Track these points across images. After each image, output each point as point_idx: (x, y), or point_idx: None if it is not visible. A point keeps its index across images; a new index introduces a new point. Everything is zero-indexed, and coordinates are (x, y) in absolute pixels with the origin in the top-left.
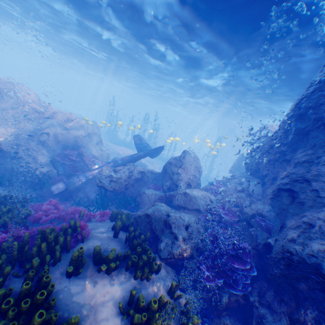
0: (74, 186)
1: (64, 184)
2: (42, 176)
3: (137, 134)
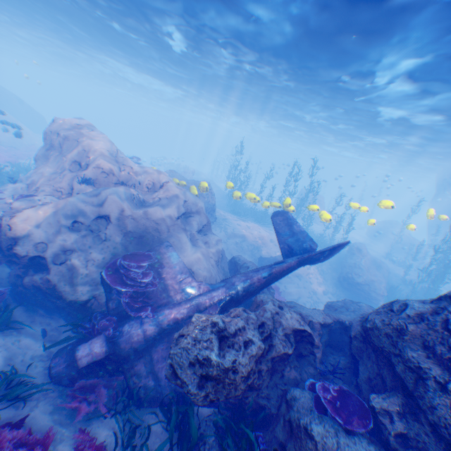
0: (129, 345)
1: (105, 343)
2: (79, 307)
3: (282, 211)
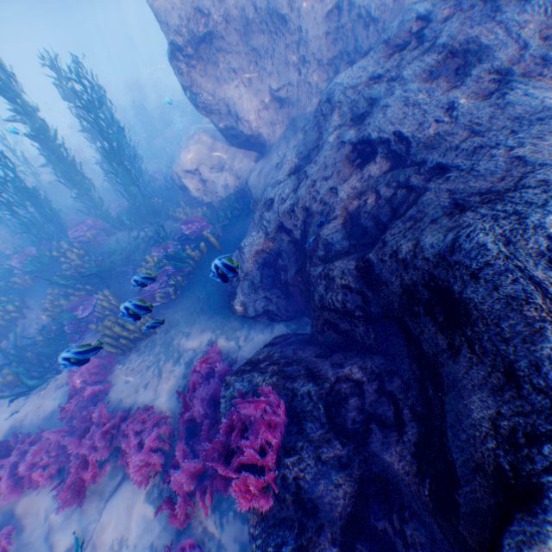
0: None
1: None
2: None
3: None
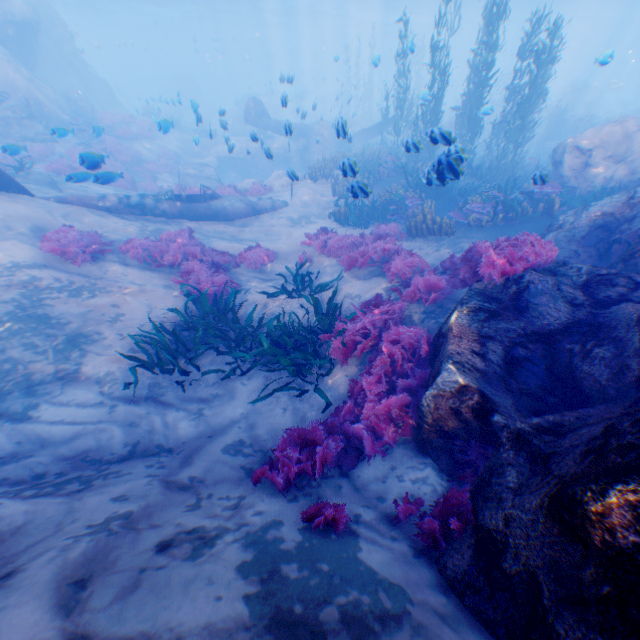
0: None
1: None
2: None
3: None
